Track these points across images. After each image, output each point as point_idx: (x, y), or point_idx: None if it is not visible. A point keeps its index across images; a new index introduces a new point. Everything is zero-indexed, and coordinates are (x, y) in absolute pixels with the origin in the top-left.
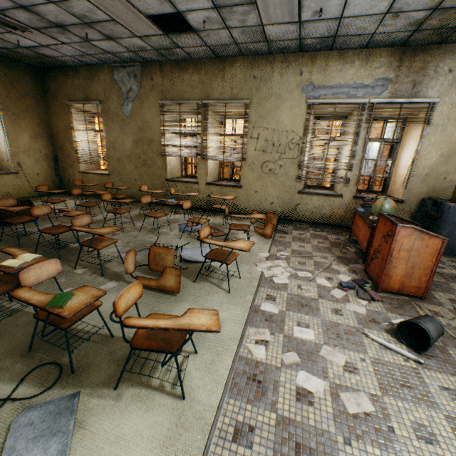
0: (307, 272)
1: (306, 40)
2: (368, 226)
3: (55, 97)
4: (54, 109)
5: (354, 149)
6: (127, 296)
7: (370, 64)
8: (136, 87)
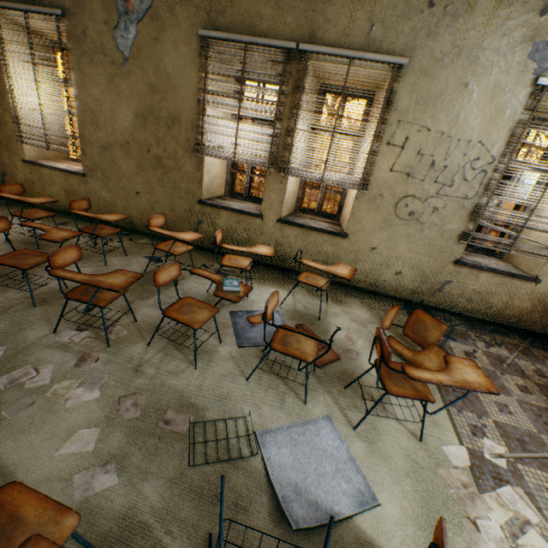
0: None
1: None
2: None
3: None
4: None
5: None
6: None
7: None
8: None
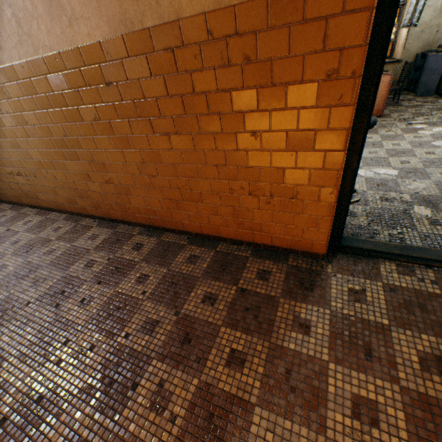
0: None
1: None
2: None
3: None
4: None
5: None
6: None
7: None
8: None
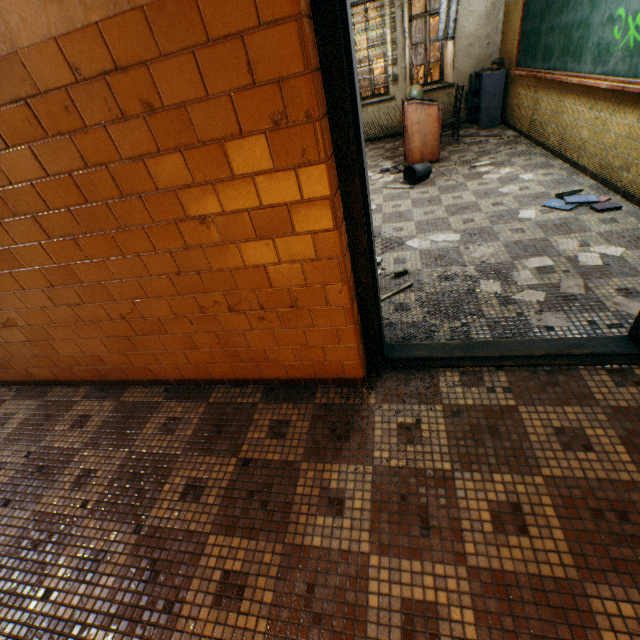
0: None
1: None
2: None
3: None
4: None
5: (394, 37)
6: None
7: None
8: None
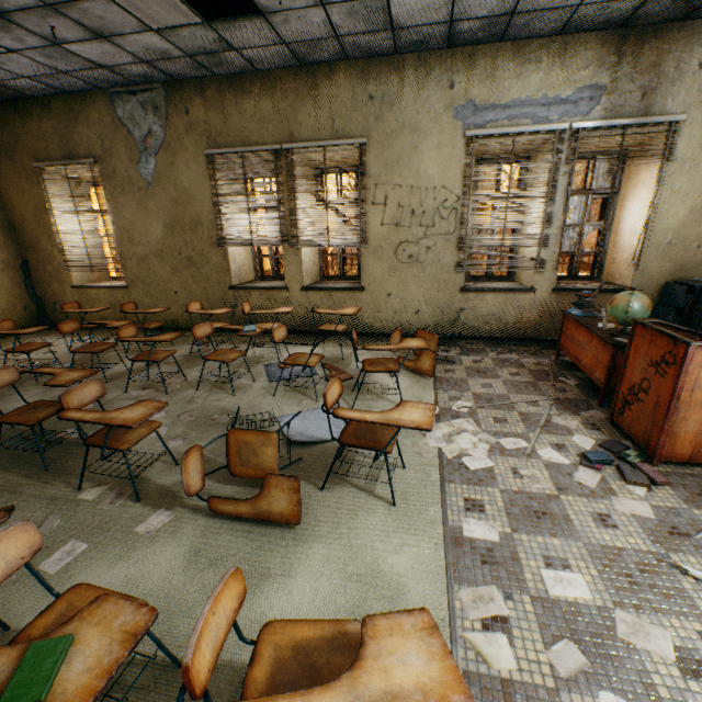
0: (517, 438)
1: (462, 24)
2: (602, 342)
3: (11, 156)
4: (11, 178)
5: (549, 210)
6: (213, 625)
7: (568, 62)
8: (159, 128)
